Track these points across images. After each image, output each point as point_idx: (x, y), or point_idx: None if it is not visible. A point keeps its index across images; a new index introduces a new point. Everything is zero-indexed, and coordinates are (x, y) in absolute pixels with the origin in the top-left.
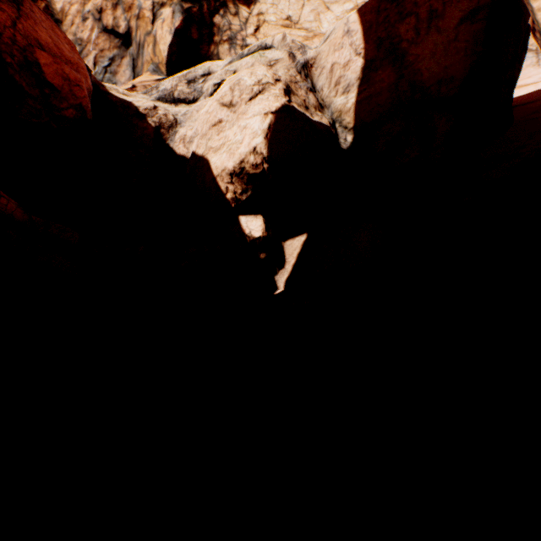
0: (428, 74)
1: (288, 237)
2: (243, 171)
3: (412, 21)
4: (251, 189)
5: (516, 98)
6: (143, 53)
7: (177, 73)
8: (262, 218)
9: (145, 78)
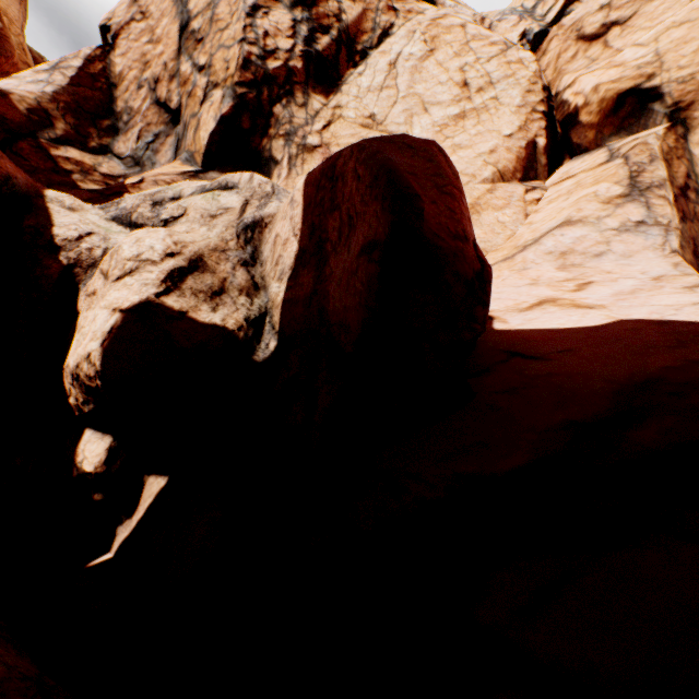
0: (334, 306)
1: (155, 471)
2: (80, 377)
3: (338, 218)
4: (94, 402)
5: (540, 333)
6: (187, 135)
7: (216, 165)
8: (110, 441)
9: (171, 168)
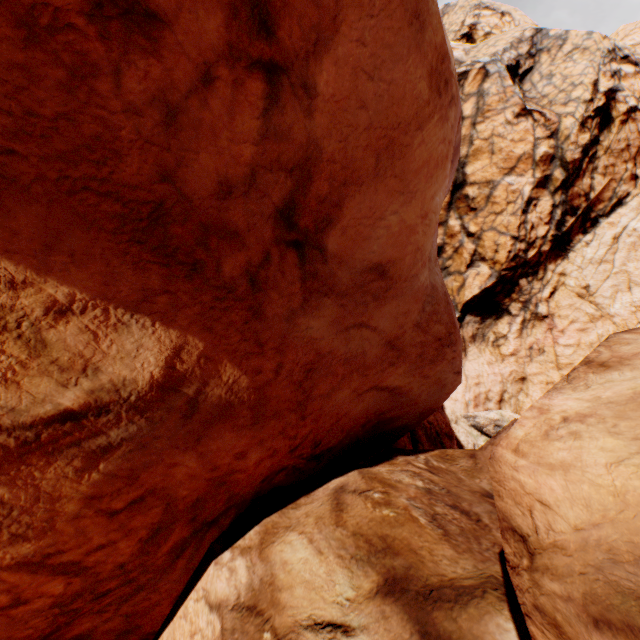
0: None
1: None
2: None
3: None
4: None
5: None
6: (445, 276)
7: (469, 311)
8: None
9: None
